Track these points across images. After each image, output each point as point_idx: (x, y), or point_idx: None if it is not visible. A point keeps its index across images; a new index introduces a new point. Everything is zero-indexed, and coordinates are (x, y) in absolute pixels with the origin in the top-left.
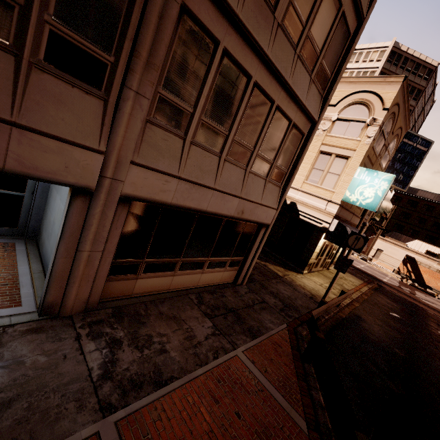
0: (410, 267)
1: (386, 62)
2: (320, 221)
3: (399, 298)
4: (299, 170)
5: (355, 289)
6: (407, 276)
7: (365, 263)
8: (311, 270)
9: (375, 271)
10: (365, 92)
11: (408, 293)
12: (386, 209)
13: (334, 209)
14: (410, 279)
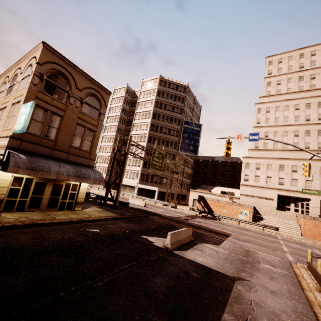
0: (203, 203)
1: (159, 85)
2: (0, 155)
3: (153, 221)
4: (2, 123)
5: (74, 218)
6: (198, 210)
7: (171, 209)
8: (22, 210)
9: (169, 212)
10: (32, 58)
11: (180, 219)
12: (168, 164)
13: (7, 141)
14: (200, 212)
